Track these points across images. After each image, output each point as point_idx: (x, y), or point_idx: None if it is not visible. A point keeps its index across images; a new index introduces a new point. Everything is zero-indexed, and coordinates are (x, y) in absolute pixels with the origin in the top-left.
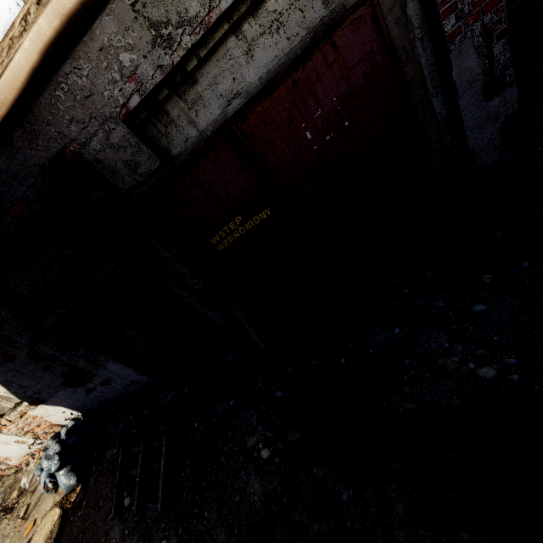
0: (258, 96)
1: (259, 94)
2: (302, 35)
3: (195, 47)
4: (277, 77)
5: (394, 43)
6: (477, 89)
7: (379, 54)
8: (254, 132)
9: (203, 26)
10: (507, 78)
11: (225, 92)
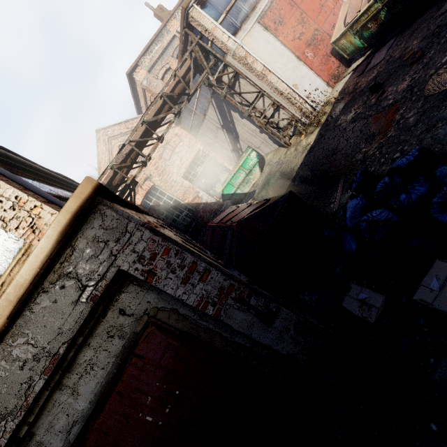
0: (93, 414)
1: (93, 413)
2: (113, 360)
3: (22, 419)
4: (104, 394)
5: (183, 330)
6: (258, 325)
7: (176, 342)
8: (98, 445)
9: (23, 409)
10: (273, 308)
11: (62, 427)
